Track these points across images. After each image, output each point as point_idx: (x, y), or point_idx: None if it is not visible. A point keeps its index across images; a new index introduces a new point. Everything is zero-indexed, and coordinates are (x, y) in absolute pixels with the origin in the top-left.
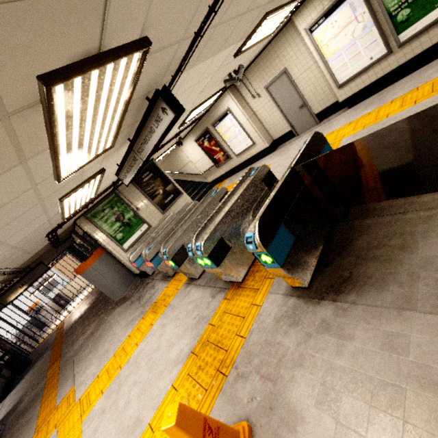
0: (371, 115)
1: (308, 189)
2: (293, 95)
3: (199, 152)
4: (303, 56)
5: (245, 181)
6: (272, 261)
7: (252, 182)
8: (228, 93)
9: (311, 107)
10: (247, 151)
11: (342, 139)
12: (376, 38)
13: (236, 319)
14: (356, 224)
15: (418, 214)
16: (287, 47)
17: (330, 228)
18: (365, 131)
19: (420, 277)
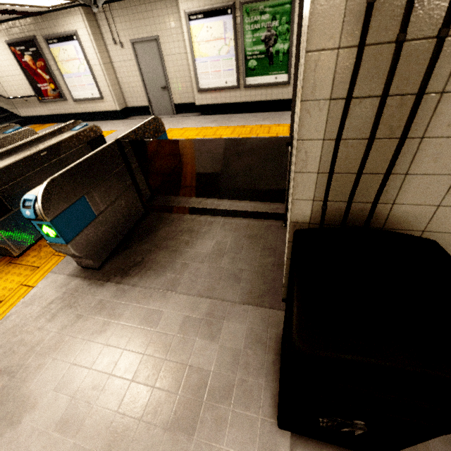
0: (212, 129)
1: (131, 169)
2: (159, 71)
3: (12, 64)
4: (178, 38)
5: (63, 133)
6: (56, 235)
7: (72, 138)
8: (80, 12)
9: (172, 94)
10: (91, 102)
11: (186, 139)
12: (233, 68)
13: None
14: (165, 216)
15: (207, 219)
16: (165, 15)
17: (143, 214)
18: (204, 141)
19: (189, 266)
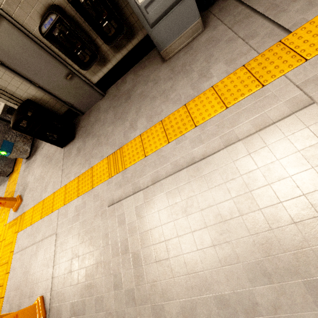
0: None
1: None
2: None
3: None
4: None
5: None
6: (6, 153)
7: None
8: None
9: None
10: None
11: None
12: None
13: (13, 182)
14: None
15: None
16: None
17: None
18: None
19: None
